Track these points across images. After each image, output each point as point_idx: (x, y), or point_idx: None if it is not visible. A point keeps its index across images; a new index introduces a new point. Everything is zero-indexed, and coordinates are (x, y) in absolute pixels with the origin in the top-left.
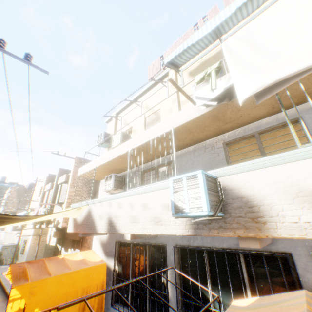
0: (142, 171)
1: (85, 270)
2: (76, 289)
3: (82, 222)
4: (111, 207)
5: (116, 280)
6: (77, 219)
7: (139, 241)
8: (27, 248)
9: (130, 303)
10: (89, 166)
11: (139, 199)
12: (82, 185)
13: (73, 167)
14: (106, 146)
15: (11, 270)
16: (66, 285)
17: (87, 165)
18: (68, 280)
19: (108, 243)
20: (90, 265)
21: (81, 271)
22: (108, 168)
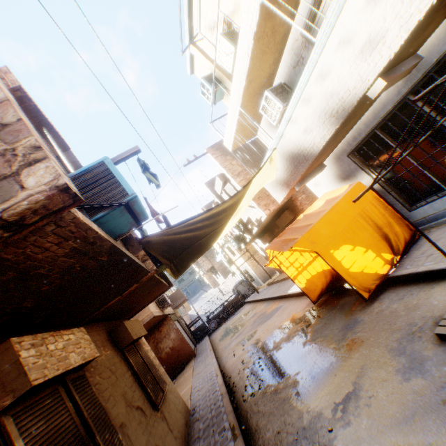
0: (301, 34)
1: (343, 200)
2: (352, 219)
3: (287, 172)
4: (311, 100)
5: (390, 188)
6: (278, 180)
7: (387, 110)
8: (252, 275)
9: (442, 183)
10: (231, 122)
11: (352, 11)
12: (242, 169)
13: (216, 161)
14: (221, 96)
15: (271, 249)
16: (338, 222)
17: (228, 125)
18: (335, 217)
19: (337, 171)
20: (342, 194)
21: (340, 203)
22: (254, 95)
